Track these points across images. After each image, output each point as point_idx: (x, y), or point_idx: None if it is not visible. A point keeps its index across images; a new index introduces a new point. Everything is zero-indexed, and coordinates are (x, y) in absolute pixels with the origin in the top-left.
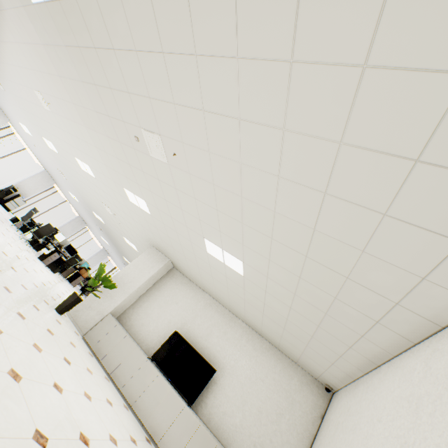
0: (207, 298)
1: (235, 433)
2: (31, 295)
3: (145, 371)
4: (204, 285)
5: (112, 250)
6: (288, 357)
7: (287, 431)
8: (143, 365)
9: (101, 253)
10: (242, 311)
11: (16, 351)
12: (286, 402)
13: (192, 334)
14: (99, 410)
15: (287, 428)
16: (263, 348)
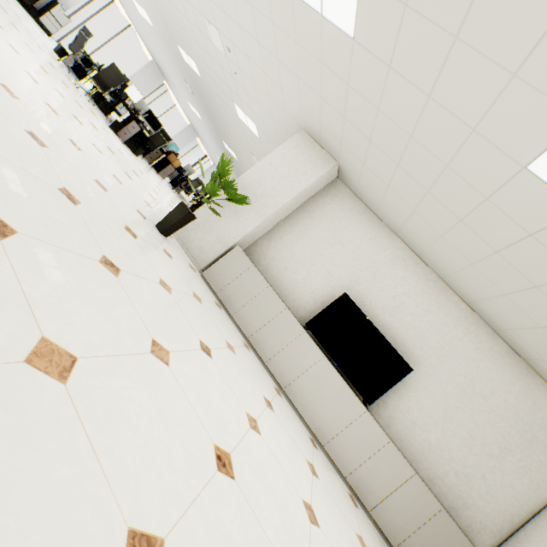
0: (398, 247)
1: (427, 452)
2: (117, 204)
3: (301, 347)
4: (407, 225)
5: (204, 129)
6: (540, 376)
7: (512, 473)
8: (298, 338)
9: (187, 131)
10: (486, 293)
11: (123, 414)
12: (520, 437)
13: (367, 302)
14: (273, 445)
15: (513, 470)
16: (494, 351)
